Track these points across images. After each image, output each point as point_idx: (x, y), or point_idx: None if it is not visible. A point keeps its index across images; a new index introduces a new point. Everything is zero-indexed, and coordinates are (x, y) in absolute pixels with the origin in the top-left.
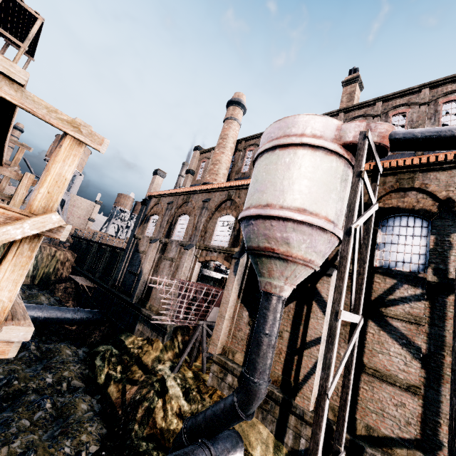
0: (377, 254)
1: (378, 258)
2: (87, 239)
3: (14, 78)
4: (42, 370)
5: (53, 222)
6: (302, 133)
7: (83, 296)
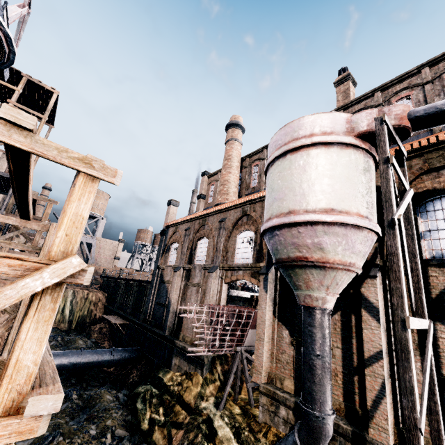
0: (423, 245)
1: (427, 249)
2: (115, 277)
3: (22, 124)
4: (85, 422)
5: (73, 266)
6: (311, 133)
7: (117, 334)
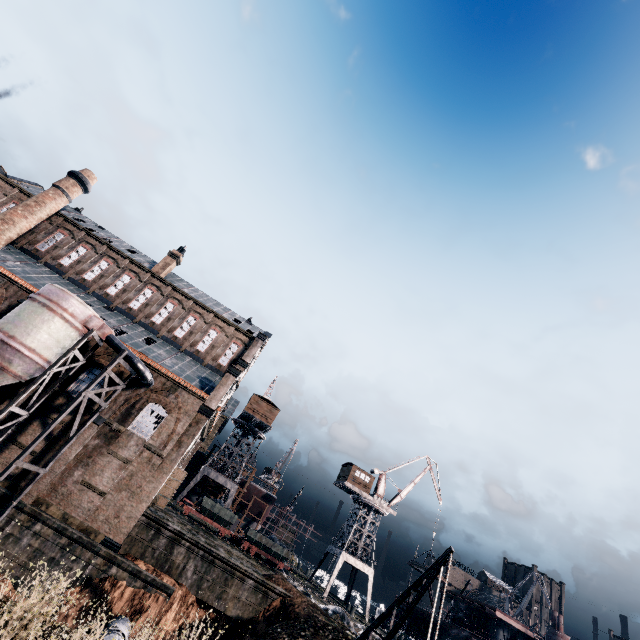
0: (73, 384)
1: (72, 387)
2: None
3: None
4: None
5: None
6: (67, 309)
7: None
